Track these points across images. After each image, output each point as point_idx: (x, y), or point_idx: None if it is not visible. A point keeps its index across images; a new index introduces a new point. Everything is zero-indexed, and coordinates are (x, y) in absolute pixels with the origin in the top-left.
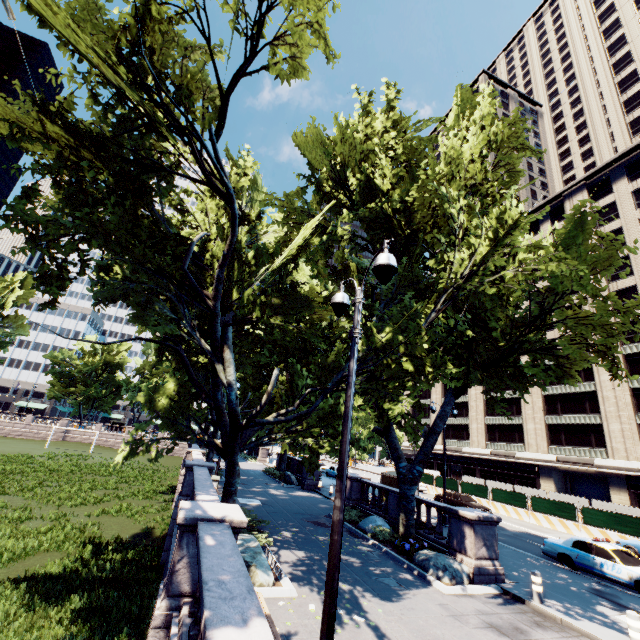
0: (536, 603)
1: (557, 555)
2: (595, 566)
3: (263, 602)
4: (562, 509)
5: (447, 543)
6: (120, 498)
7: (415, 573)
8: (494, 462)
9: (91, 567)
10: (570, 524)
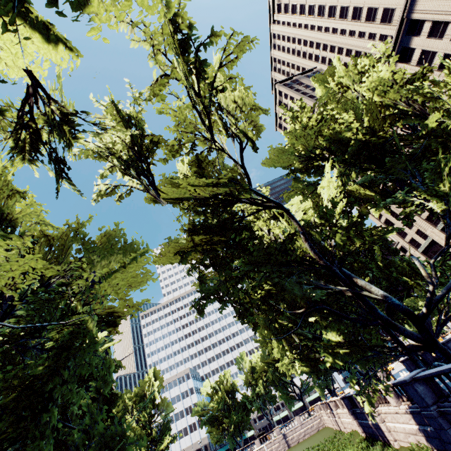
0: None
1: None
2: None
3: None
4: None
5: None
6: None
7: None
8: None
9: None
10: None
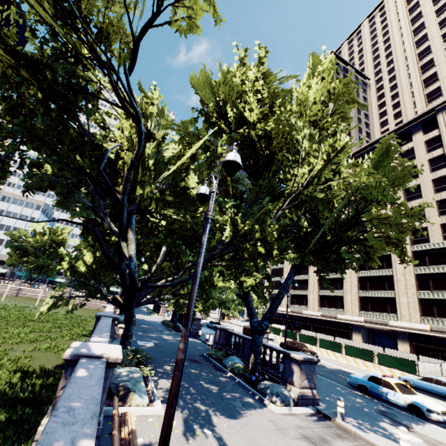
0: (339, 420)
1: (358, 386)
2: (382, 394)
3: (132, 420)
4: (365, 354)
5: (282, 376)
6: (51, 339)
7: (256, 397)
8: (323, 321)
9: (16, 389)
10: (369, 364)
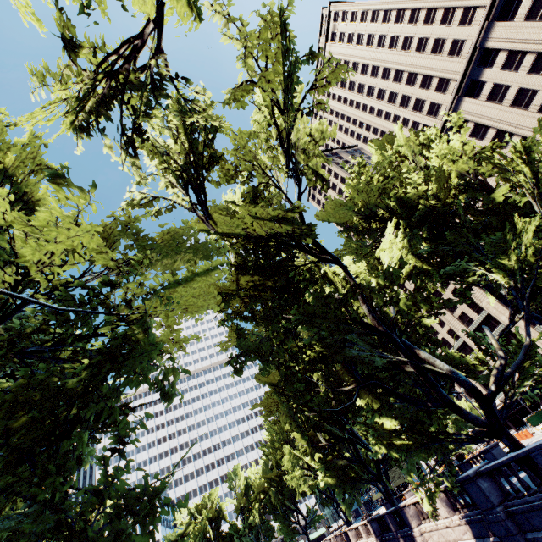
0: None
1: None
2: None
3: None
4: None
5: None
6: None
7: None
8: None
9: None
10: None
